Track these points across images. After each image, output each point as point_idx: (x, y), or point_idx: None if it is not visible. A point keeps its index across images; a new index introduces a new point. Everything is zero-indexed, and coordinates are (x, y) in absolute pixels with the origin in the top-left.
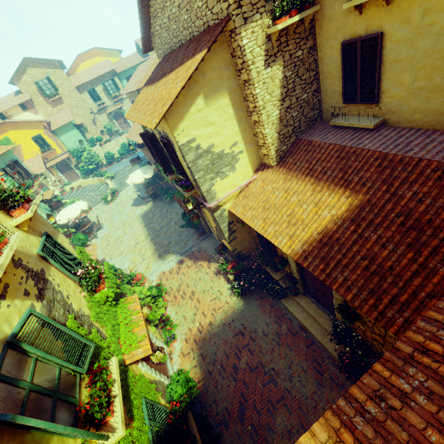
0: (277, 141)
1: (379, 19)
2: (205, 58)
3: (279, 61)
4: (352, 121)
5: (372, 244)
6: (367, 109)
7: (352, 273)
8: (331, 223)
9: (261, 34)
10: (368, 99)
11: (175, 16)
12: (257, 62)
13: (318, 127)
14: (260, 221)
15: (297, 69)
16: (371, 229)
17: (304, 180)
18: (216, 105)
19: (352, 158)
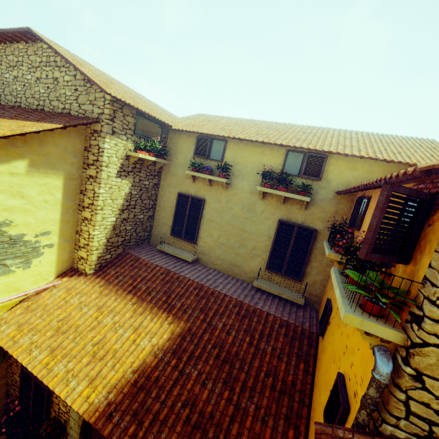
0: (103, 246)
1: (204, 191)
2: (54, 132)
3: (130, 179)
4: (176, 251)
5: (193, 383)
6: (187, 245)
7: (172, 432)
8: (151, 356)
9: (123, 151)
10: (190, 238)
11: (27, 82)
12: (111, 167)
13: (146, 247)
14: (44, 353)
15: (142, 193)
16: (192, 363)
17: (125, 297)
18: (43, 180)
19: (176, 283)
